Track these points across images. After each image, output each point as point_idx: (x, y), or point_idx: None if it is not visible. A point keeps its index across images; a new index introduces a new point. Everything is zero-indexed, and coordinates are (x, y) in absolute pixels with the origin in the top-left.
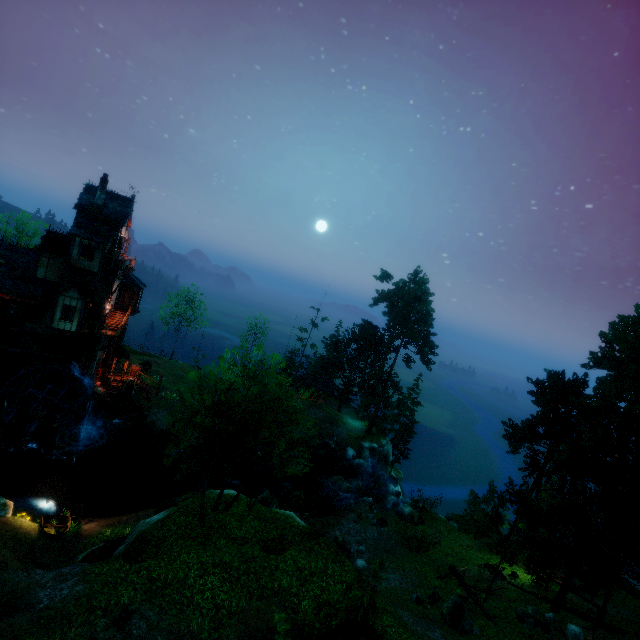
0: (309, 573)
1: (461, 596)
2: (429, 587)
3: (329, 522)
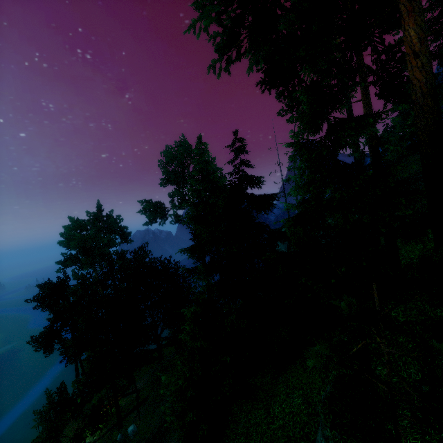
0: None
1: None
2: None
3: None
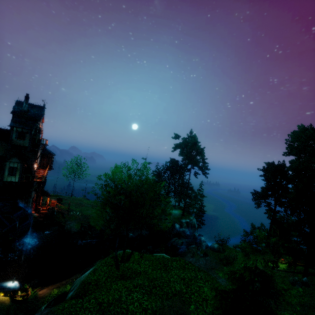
0: (188, 280)
1: None
2: None
3: None
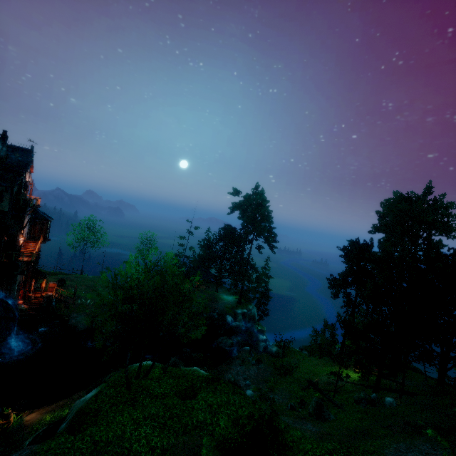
0: (217, 406)
1: (318, 398)
2: (297, 397)
3: (222, 370)
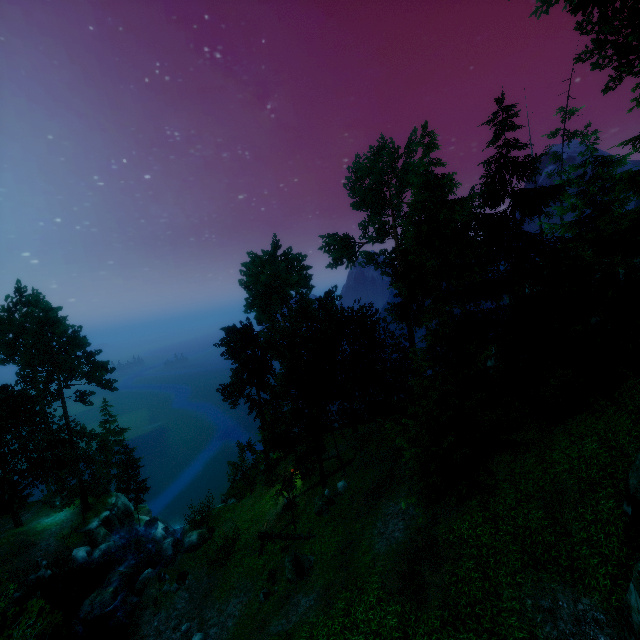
0: None
1: (284, 548)
2: (261, 572)
3: None
